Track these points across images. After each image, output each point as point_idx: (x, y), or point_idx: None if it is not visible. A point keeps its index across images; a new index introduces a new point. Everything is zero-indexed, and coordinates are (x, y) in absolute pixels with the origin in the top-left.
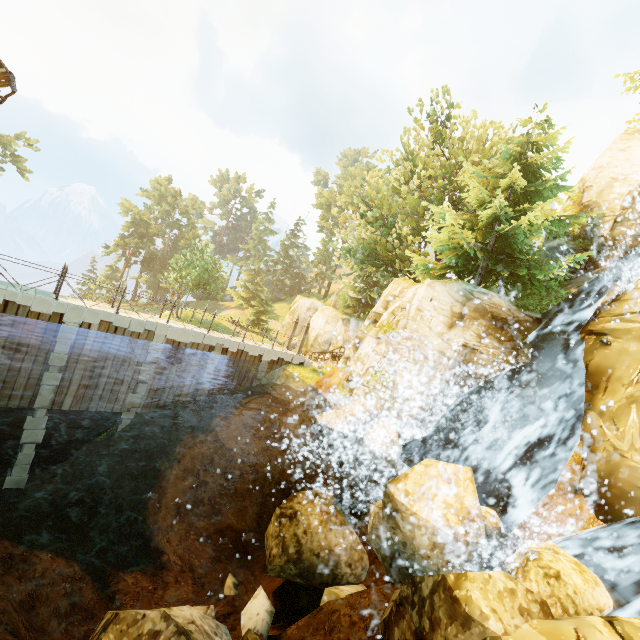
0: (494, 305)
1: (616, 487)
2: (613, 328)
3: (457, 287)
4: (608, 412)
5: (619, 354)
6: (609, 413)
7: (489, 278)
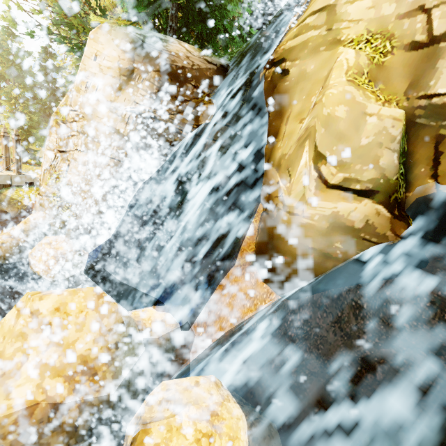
0: (169, 50)
1: (287, 254)
2: (293, 47)
3: (124, 32)
4: (284, 161)
5: (298, 82)
6: (285, 162)
7: (188, 38)
